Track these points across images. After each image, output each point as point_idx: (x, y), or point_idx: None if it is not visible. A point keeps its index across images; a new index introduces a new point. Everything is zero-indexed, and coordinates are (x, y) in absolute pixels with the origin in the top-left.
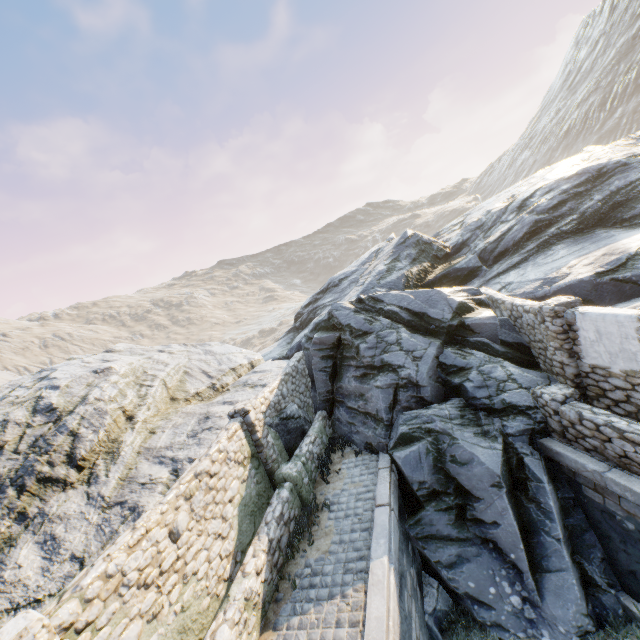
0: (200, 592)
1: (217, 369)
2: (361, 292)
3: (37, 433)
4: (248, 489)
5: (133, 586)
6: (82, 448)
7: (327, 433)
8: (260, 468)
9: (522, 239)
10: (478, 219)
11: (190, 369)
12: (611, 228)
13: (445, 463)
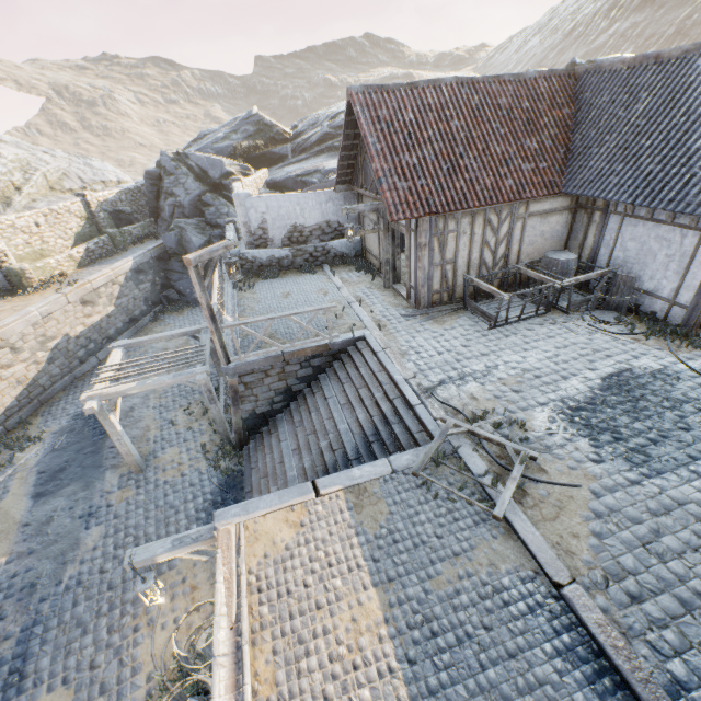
0: (51, 250)
1: (91, 179)
2: (198, 149)
3: None
4: (84, 231)
5: (19, 230)
6: None
7: (151, 230)
8: (94, 227)
9: (315, 144)
10: (318, 117)
11: (69, 173)
12: None
13: (183, 242)
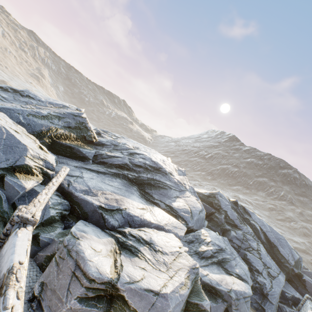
0: None
1: None
2: (8, 108)
3: None
4: None
5: None
6: None
7: None
8: None
9: (115, 165)
10: (119, 142)
11: None
12: (139, 190)
13: None
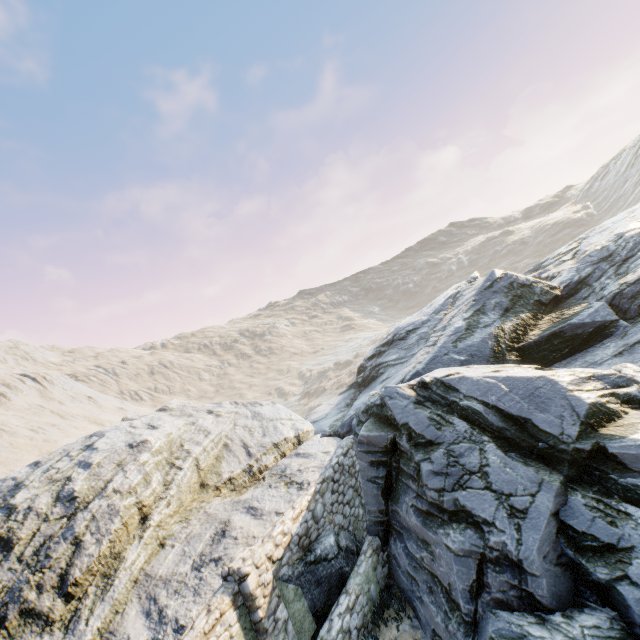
0: None
1: (259, 443)
2: (430, 359)
3: (48, 532)
4: None
5: None
6: (78, 566)
7: (378, 577)
8: None
9: None
10: (602, 247)
11: (231, 440)
12: None
13: None
